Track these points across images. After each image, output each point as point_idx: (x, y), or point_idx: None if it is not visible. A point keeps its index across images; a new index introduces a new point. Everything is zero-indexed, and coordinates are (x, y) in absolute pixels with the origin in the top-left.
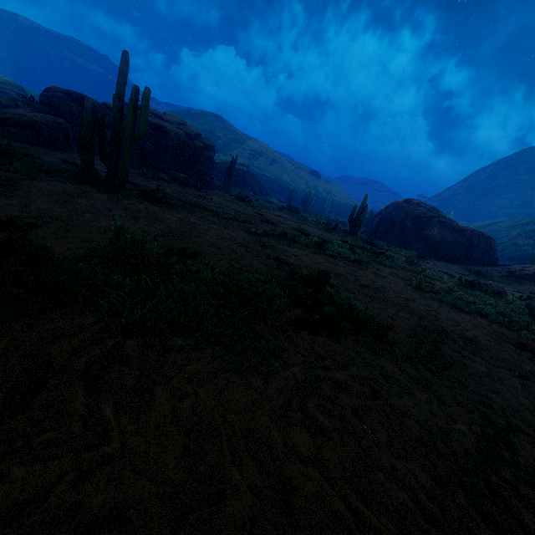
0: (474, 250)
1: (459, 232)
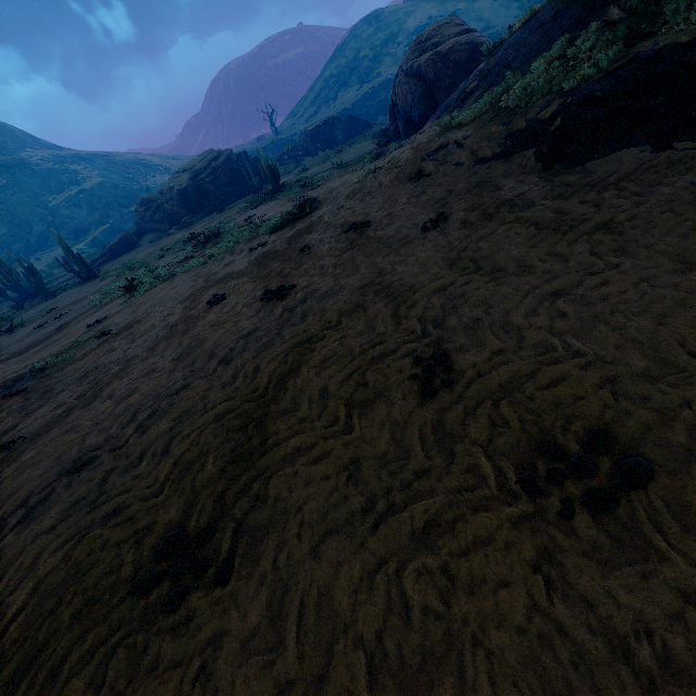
0: (436, 91)
1: (418, 75)
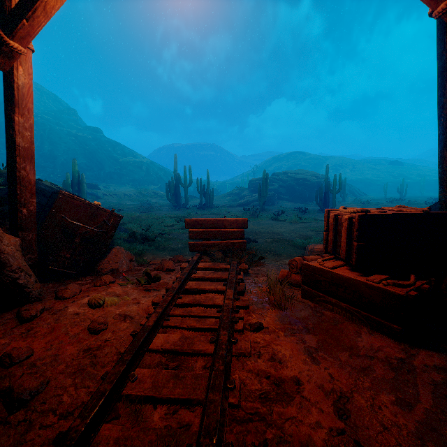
0: None
1: None
